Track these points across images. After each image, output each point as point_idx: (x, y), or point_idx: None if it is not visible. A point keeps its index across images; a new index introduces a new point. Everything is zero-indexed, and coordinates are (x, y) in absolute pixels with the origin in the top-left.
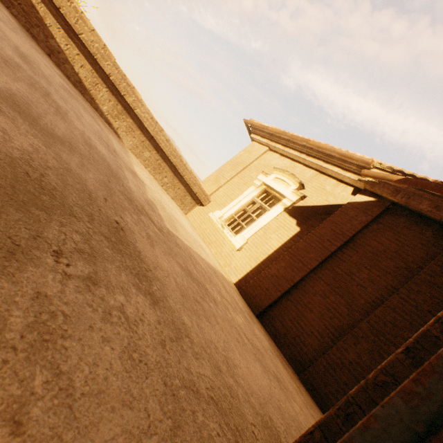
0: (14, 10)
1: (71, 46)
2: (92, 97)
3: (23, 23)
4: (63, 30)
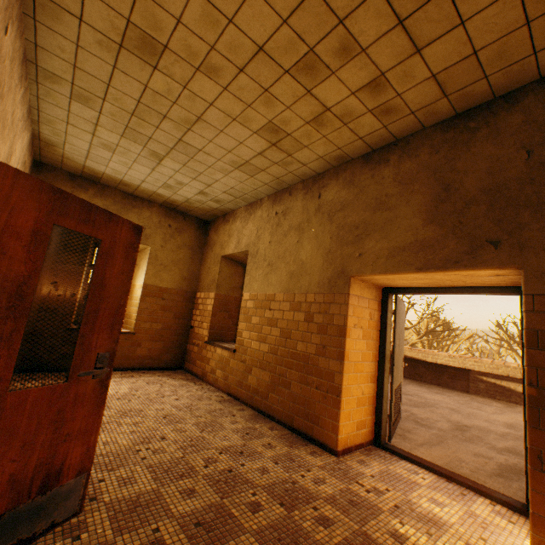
0: (496, 396)
1: None
2: None
3: (504, 399)
4: (520, 384)
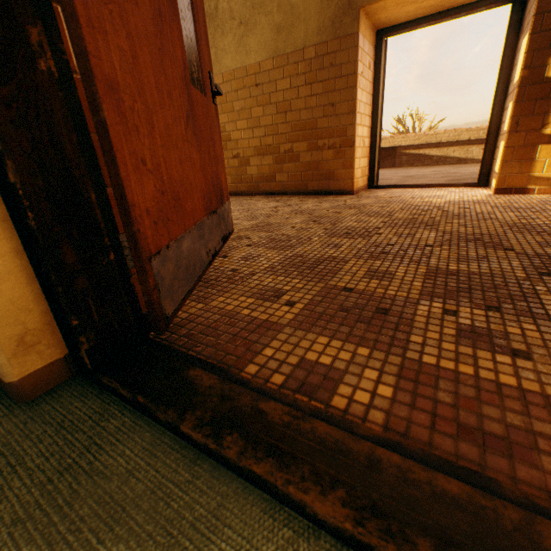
0: (414, 165)
1: (441, 150)
2: (470, 160)
3: (420, 165)
4: (433, 148)
